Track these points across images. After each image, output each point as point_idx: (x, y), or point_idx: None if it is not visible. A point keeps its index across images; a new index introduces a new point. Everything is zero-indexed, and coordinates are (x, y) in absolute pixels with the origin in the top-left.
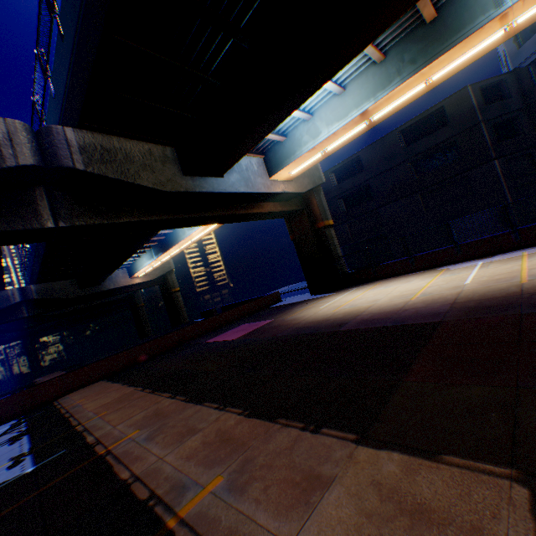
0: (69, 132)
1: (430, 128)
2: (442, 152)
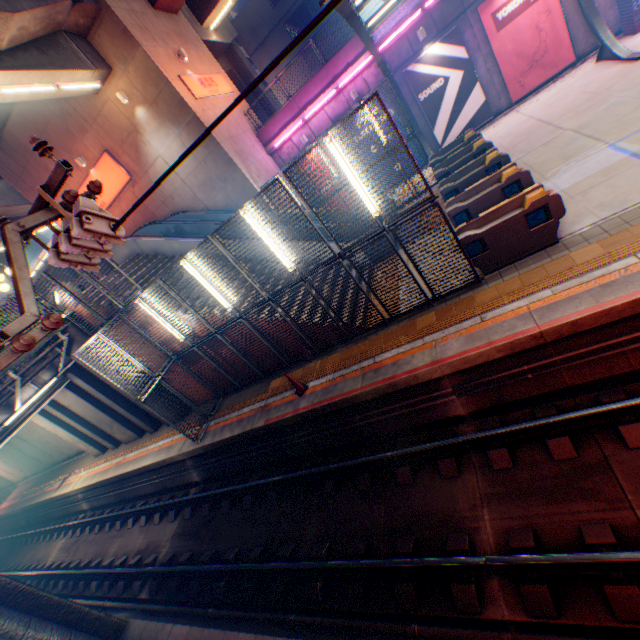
0: None
1: None
2: None
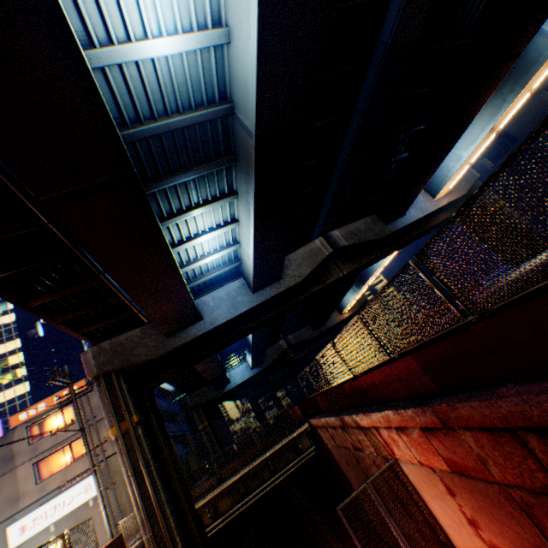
0: (335, 232)
1: None
2: None
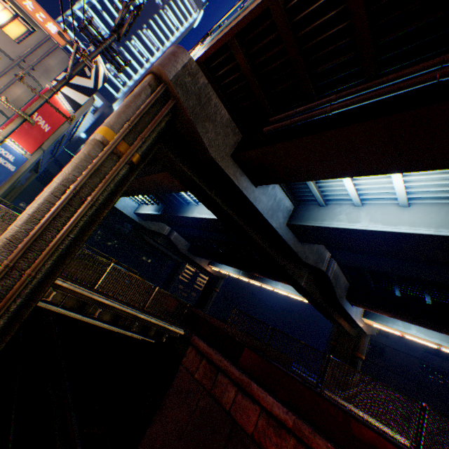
0: (335, 264)
1: (447, 355)
2: (448, 376)
